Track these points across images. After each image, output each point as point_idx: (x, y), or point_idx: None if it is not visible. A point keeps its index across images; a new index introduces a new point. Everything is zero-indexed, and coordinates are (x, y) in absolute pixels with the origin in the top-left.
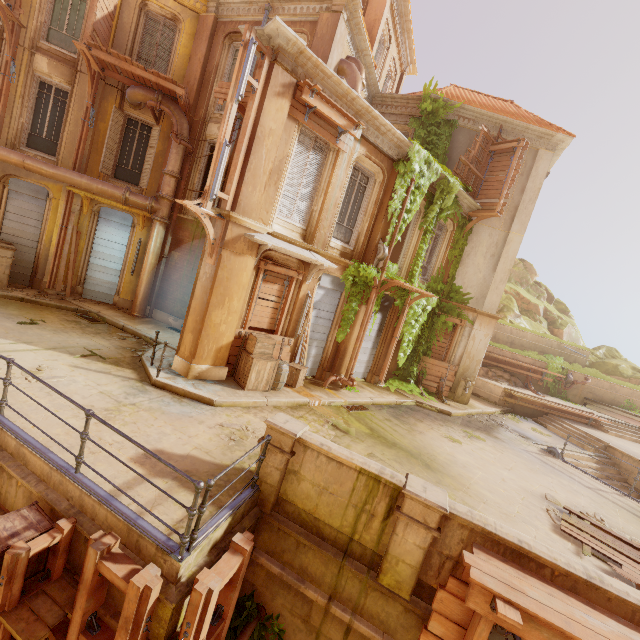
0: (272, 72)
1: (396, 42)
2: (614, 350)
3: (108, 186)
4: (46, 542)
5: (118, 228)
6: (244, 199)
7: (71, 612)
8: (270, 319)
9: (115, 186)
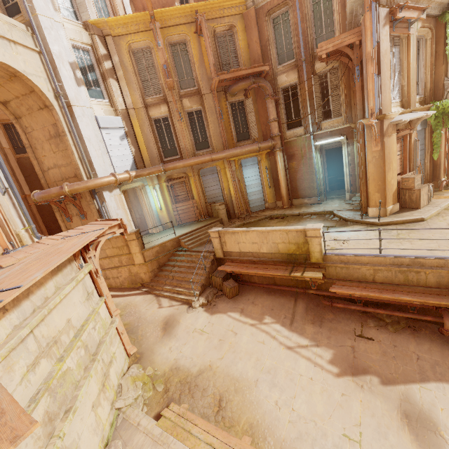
0: (378, 14)
1: None
2: None
3: (249, 147)
4: None
5: (252, 167)
6: (383, 103)
7: None
8: (399, 166)
9: (251, 145)
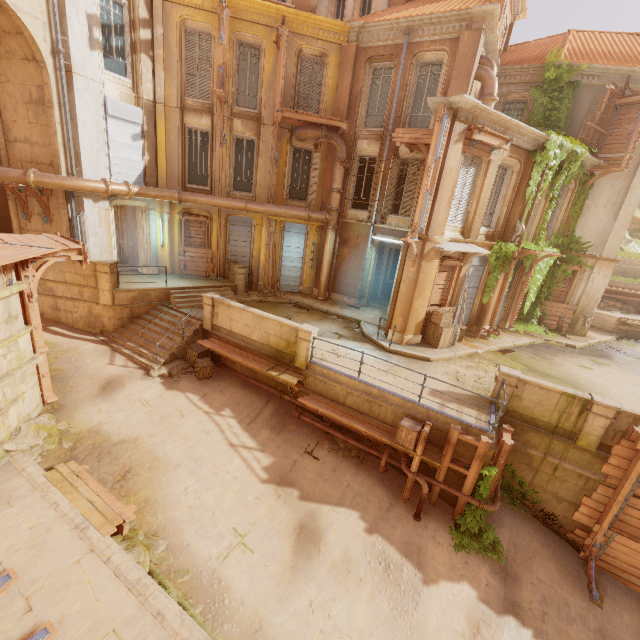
0: (453, 128)
1: (510, 0)
2: None
3: (297, 211)
4: (428, 429)
5: (297, 236)
6: (433, 223)
7: (443, 455)
8: (440, 297)
9: (301, 209)
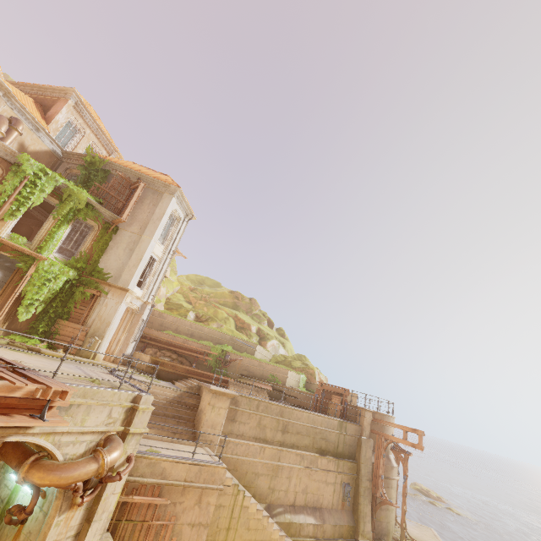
0: None
1: (94, 134)
2: (303, 356)
3: None
4: None
5: None
6: None
7: None
8: None
9: None
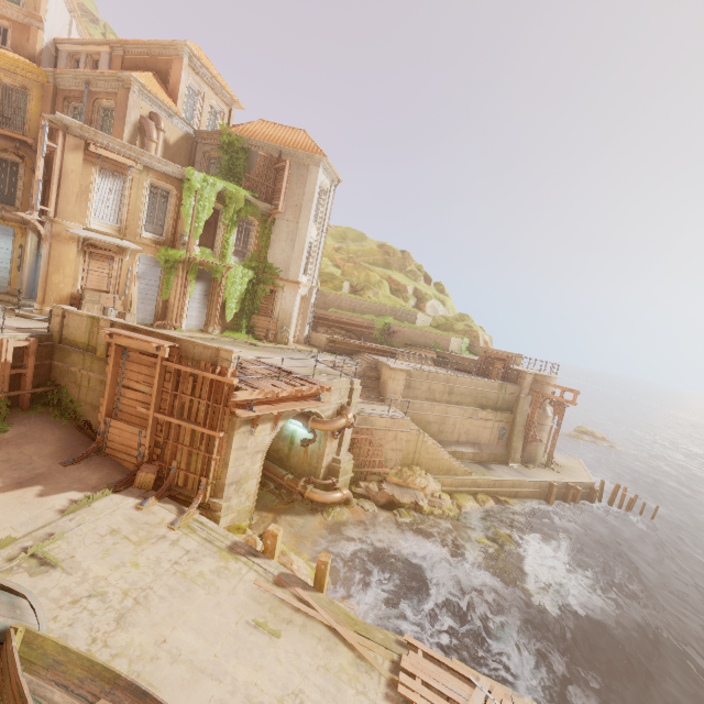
0: (66, 139)
1: (212, 90)
2: (466, 316)
3: None
4: None
5: (3, 238)
6: (62, 210)
7: None
8: (103, 284)
9: None
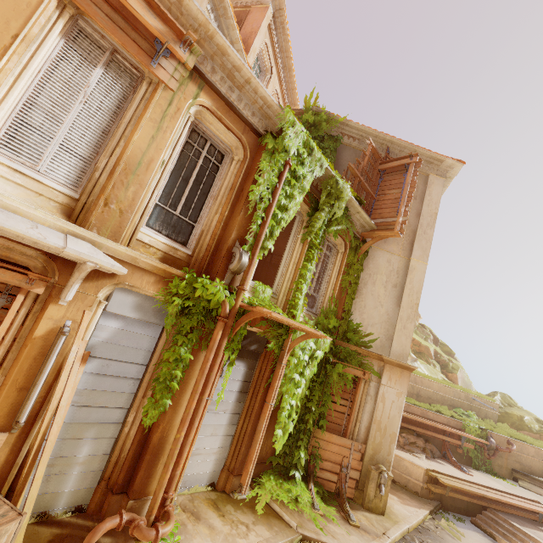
0: None
1: (278, 77)
2: (508, 396)
3: None
4: None
5: None
6: None
7: None
8: None
9: None
